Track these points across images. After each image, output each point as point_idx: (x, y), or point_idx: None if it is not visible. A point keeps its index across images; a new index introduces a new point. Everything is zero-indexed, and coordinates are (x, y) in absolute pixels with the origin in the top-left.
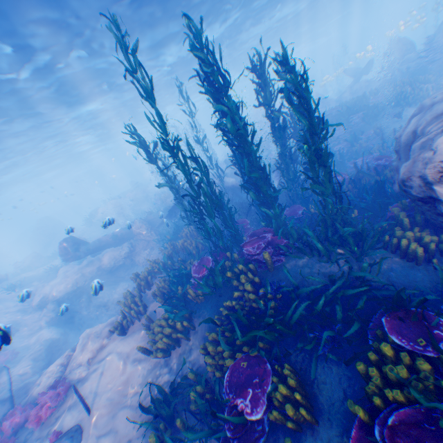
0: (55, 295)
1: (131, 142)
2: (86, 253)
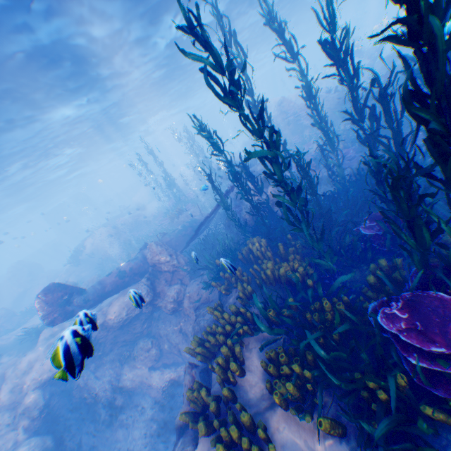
0: (36, 380)
1: (192, 58)
2: (82, 306)
